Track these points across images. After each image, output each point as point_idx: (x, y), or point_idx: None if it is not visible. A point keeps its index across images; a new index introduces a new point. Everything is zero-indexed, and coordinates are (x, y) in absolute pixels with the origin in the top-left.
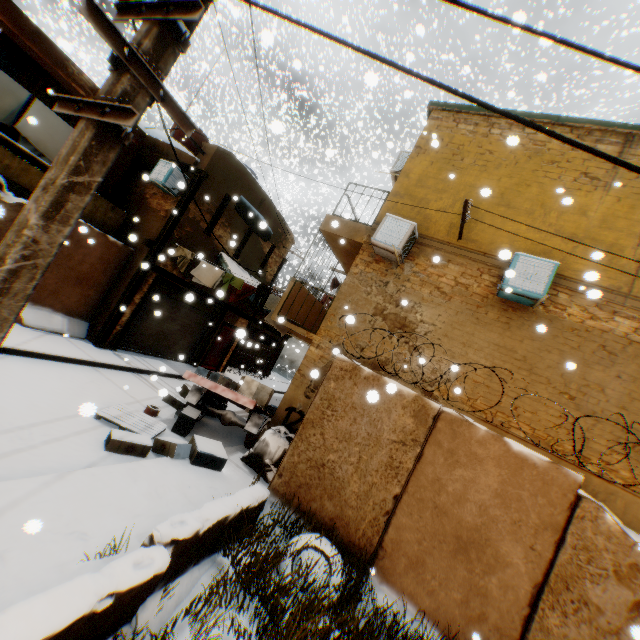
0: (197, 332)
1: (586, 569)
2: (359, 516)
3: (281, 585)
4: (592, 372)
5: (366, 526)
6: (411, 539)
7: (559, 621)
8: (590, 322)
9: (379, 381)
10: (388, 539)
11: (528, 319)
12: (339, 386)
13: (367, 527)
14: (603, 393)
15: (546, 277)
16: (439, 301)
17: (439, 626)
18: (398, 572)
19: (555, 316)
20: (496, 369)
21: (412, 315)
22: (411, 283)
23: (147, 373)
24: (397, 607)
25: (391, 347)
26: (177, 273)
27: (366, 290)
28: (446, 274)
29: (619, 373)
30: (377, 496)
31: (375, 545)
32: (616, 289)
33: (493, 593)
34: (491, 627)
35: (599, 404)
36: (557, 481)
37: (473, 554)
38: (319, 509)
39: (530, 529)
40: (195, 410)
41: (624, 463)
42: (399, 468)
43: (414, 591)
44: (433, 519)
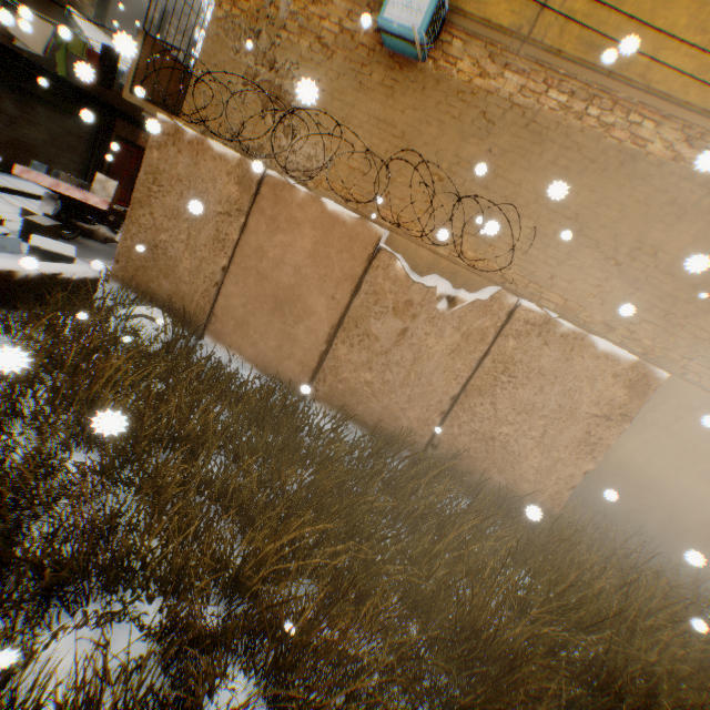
0: (81, 149)
1: (373, 310)
2: (192, 290)
3: (84, 329)
4: (467, 147)
5: (199, 298)
6: (238, 305)
7: (347, 352)
8: (479, 82)
9: (203, 145)
10: (219, 307)
11: (415, 81)
12: (163, 156)
13: (200, 299)
14: (472, 172)
15: (428, 5)
16: (319, 60)
17: (259, 368)
18: (228, 333)
19: (445, 75)
20: (373, 151)
21: (288, 83)
22: (288, 33)
23: (7, 191)
24: (226, 358)
25: (265, 130)
26: (1, 39)
27: (234, 48)
28: (330, 17)
29: (493, 147)
30: (207, 270)
31: (208, 314)
32: (518, 32)
33: (300, 338)
34: (297, 363)
35: (466, 184)
36: (362, 236)
37: (287, 310)
38: (158, 289)
39: (334, 283)
40: (53, 220)
41: (474, 244)
42: (225, 240)
43: (240, 346)
44: (256, 285)
